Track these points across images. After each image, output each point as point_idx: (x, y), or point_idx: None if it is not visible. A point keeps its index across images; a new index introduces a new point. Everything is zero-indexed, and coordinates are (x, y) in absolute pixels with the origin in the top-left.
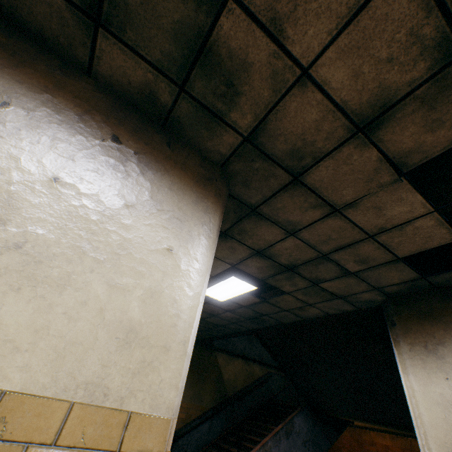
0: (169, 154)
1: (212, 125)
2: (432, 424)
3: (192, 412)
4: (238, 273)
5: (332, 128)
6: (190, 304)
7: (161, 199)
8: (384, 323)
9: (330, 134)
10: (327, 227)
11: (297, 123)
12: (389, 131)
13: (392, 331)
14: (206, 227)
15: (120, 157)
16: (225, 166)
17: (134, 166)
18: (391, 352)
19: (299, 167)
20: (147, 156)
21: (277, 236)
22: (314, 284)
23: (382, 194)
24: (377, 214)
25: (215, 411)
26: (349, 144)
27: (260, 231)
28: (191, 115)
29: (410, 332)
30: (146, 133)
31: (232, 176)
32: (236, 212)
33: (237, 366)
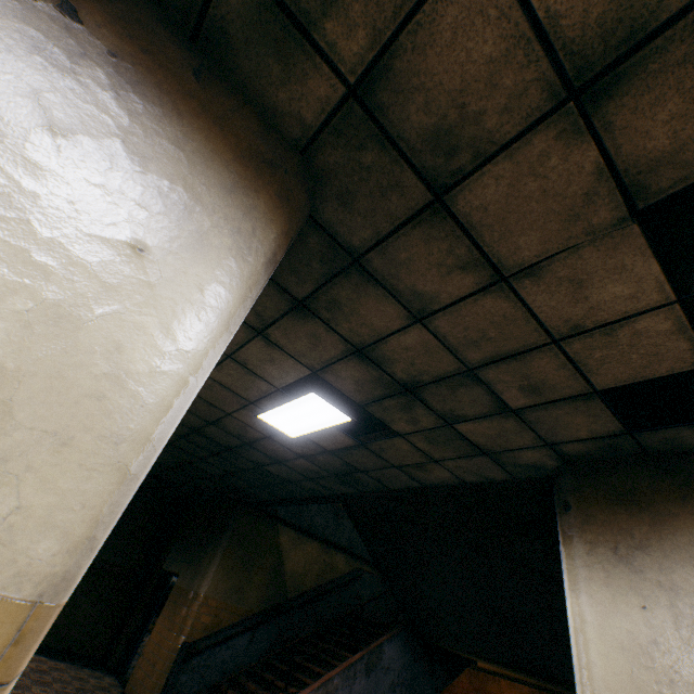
0: (193, 89)
1: (289, 48)
2: (608, 682)
3: (224, 615)
4: (325, 394)
5: (521, 85)
6: (158, 367)
7: (147, 153)
8: (551, 506)
9: (514, 99)
10: (482, 312)
11: (454, 64)
12: (629, 106)
13: (563, 519)
14: (241, 239)
15: (68, 43)
16: (310, 154)
17: (99, 73)
18: (554, 557)
19: (447, 173)
20: (140, 71)
21: (394, 322)
22: (447, 423)
23: (590, 253)
24: (574, 296)
25: (261, 619)
26: (548, 128)
27: (365, 307)
28: (247, 17)
29: (593, 523)
30: (150, 35)
31: (321, 180)
32: (326, 263)
33: (310, 553)
